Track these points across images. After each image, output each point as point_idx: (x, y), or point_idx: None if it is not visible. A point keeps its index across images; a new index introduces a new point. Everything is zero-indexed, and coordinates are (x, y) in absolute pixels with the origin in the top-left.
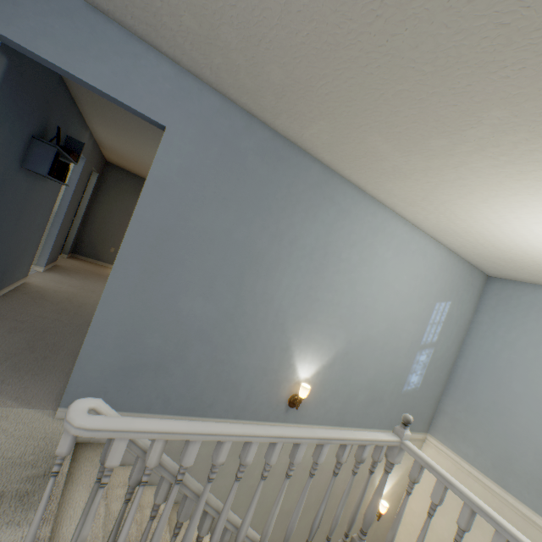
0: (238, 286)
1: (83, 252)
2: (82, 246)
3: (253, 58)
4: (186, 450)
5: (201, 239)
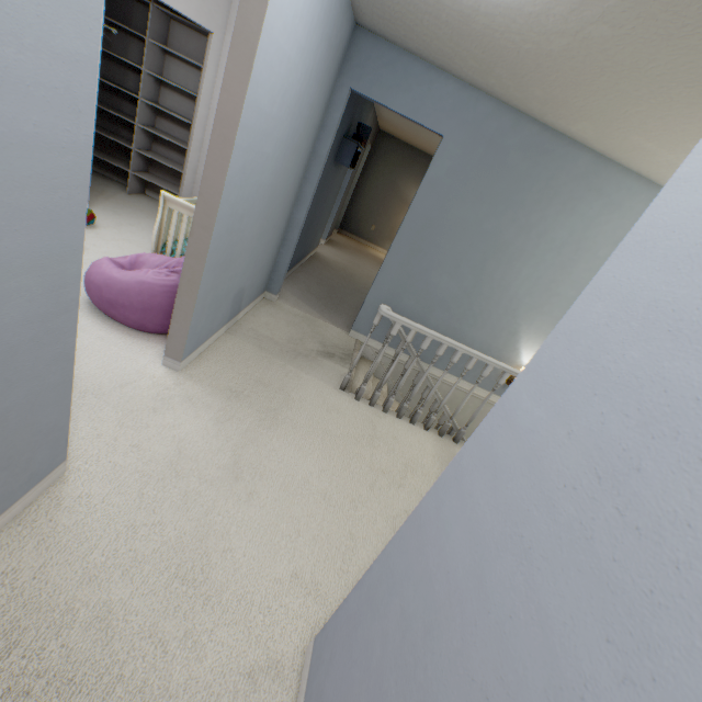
0: (479, 270)
1: (348, 229)
2: (348, 223)
3: (519, 83)
4: (424, 341)
5: (455, 228)
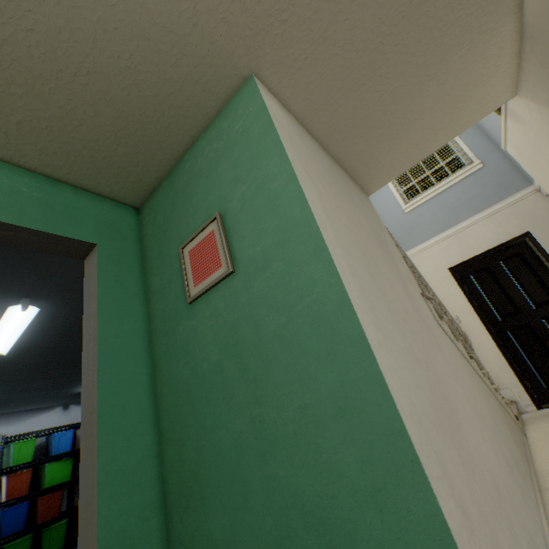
0: None
1: None
2: None
3: None
4: None
5: None
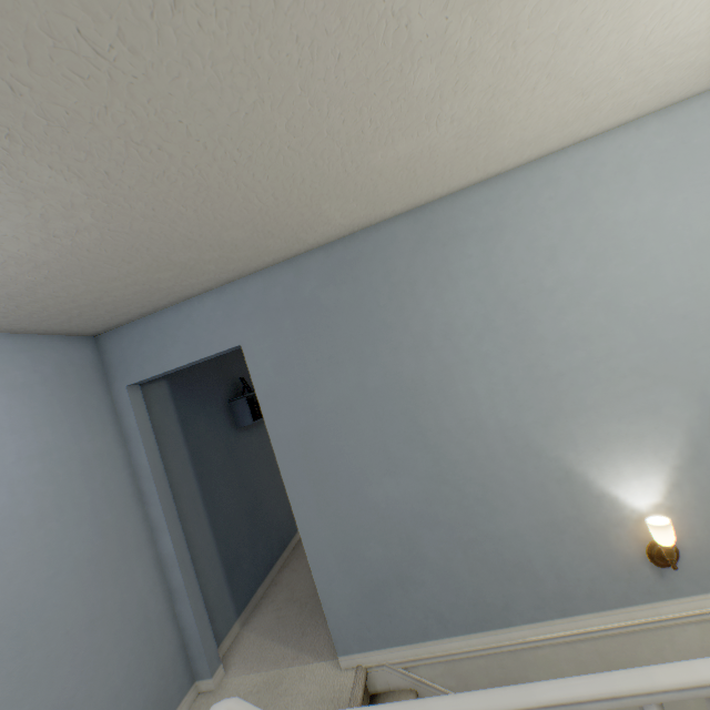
0: (419, 436)
1: None
2: None
3: (211, 246)
4: None
5: (340, 415)
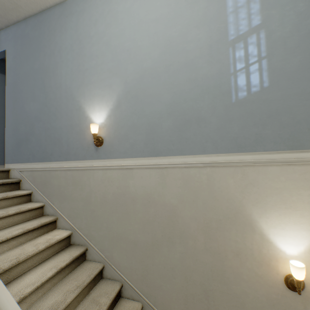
0: (44, 88)
1: None
2: None
3: None
4: None
5: (25, 78)
